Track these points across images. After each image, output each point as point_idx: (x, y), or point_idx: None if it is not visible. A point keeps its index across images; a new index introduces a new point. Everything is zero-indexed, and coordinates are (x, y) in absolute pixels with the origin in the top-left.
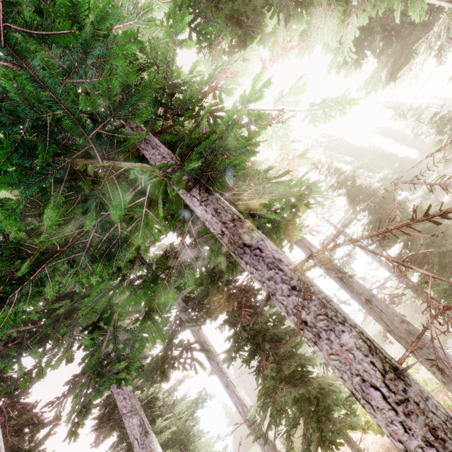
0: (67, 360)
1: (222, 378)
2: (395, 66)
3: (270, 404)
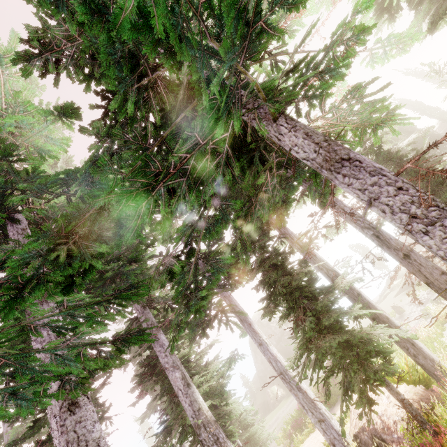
0: (161, 285)
1: (255, 338)
2: (435, 15)
3: (314, 349)
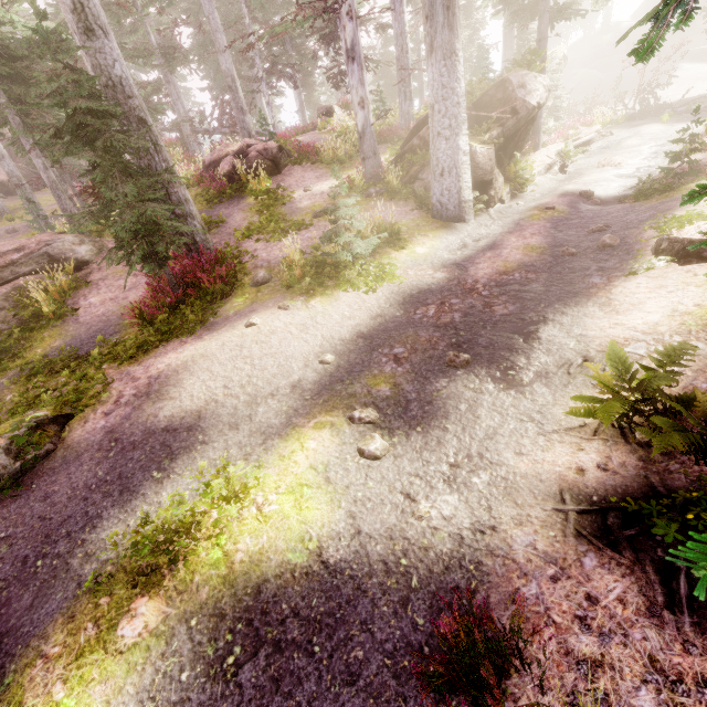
0: None
1: (295, 95)
2: None
3: None
